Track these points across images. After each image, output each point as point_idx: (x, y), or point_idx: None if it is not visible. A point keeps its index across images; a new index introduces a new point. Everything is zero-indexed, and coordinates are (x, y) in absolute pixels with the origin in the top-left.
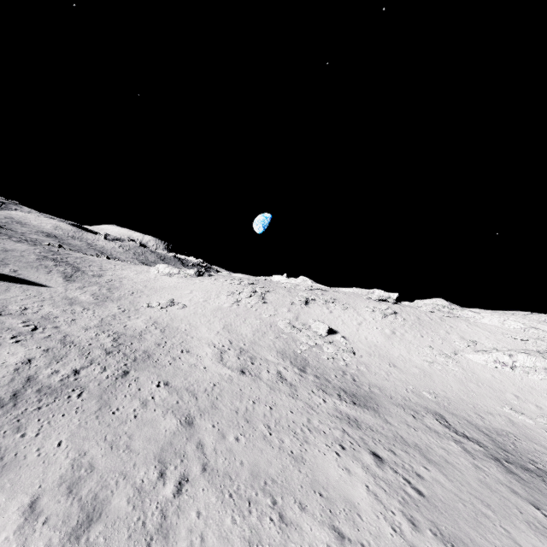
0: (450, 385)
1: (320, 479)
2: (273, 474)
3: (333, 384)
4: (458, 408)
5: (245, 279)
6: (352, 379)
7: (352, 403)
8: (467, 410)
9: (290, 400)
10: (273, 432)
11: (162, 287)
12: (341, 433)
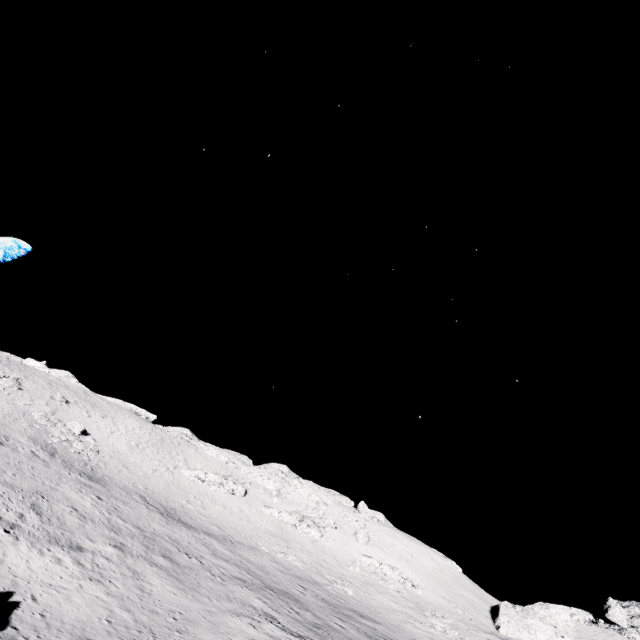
0: (160, 485)
1: (68, 497)
2: (41, 490)
3: (77, 468)
4: (157, 496)
5: None
6: (92, 469)
7: (89, 479)
8: (162, 498)
9: (45, 467)
10: (38, 477)
11: None
12: (80, 487)
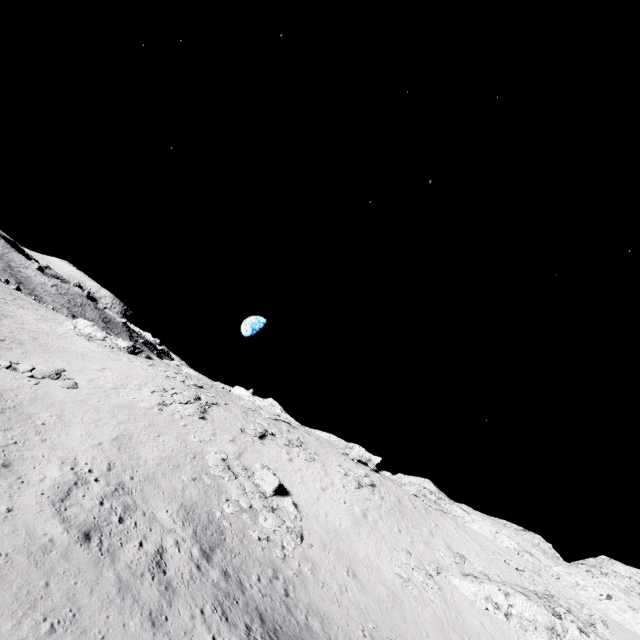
0: (427, 630)
1: None
2: None
3: (249, 596)
4: None
5: (195, 379)
6: (284, 591)
7: None
8: None
9: (143, 631)
10: None
11: (62, 349)
12: None
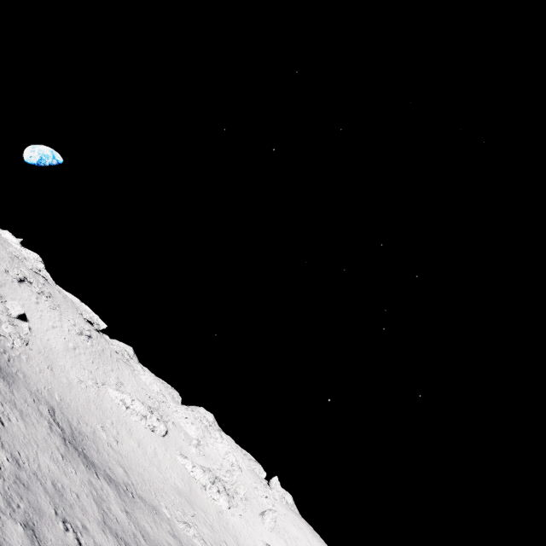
0: (80, 399)
1: None
2: None
3: None
4: (70, 412)
5: None
6: (8, 359)
7: None
8: (75, 416)
9: None
10: None
11: None
12: None
